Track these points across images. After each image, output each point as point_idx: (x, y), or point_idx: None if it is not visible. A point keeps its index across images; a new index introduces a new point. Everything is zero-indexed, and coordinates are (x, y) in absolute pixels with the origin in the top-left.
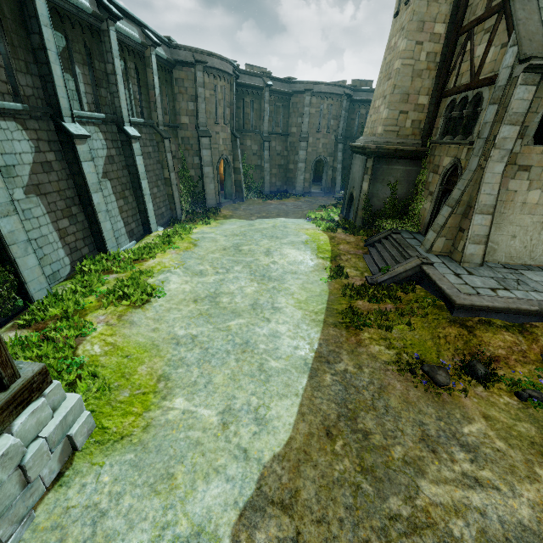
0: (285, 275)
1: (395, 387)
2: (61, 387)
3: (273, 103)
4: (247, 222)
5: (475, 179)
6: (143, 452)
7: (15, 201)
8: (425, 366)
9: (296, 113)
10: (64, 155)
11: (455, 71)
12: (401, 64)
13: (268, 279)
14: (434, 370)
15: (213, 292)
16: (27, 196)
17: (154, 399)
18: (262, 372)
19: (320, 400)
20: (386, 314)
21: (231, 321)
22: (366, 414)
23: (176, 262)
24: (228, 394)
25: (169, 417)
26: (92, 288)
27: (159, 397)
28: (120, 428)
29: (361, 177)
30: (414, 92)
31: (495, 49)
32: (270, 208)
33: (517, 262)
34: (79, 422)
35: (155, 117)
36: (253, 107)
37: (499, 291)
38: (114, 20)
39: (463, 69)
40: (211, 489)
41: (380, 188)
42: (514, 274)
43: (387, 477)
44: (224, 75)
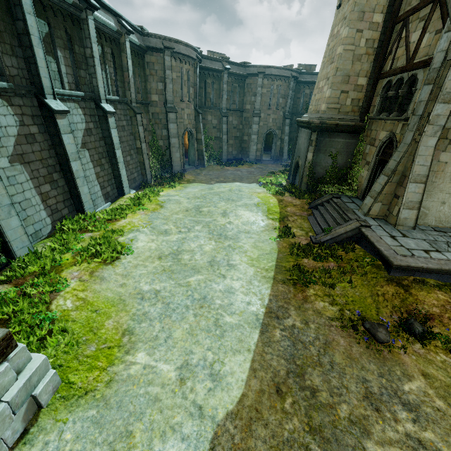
0: (239, 234)
1: (339, 343)
2: (26, 349)
3: (231, 83)
4: (207, 186)
5: (410, 151)
6: (105, 408)
7: (1, 169)
8: (366, 323)
9: (250, 92)
10: (46, 128)
11: (391, 56)
12: (343, 49)
13: (224, 238)
14: (375, 327)
15: (176, 249)
16: (12, 164)
17: (118, 353)
18: (218, 327)
19: (270, 355)
20: (329, 272)
21: (190, 277)
22: (313, 370)
23: (145, 222)
24: (186, 348)
25: (131, 372)
26: (68, 246)
27: (123, 351)
28: (85, 382)
29: (306, 148)
30: (354, 74)
31: (429, 35)
32: (227, 173)
33: (445, 225)
34: (44, 381)
35: (129, 95)
36: (213, 87)
37: (432, 253)
38: (93, 10)
39: (399, 53)
40: (167, 448)
41: (323, 158)
42: (444, 236)
43: (334, 437)
44: (189, 59)
